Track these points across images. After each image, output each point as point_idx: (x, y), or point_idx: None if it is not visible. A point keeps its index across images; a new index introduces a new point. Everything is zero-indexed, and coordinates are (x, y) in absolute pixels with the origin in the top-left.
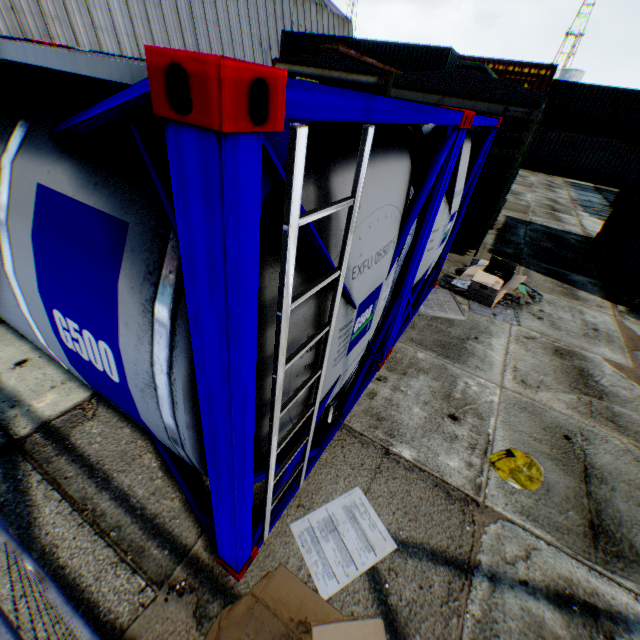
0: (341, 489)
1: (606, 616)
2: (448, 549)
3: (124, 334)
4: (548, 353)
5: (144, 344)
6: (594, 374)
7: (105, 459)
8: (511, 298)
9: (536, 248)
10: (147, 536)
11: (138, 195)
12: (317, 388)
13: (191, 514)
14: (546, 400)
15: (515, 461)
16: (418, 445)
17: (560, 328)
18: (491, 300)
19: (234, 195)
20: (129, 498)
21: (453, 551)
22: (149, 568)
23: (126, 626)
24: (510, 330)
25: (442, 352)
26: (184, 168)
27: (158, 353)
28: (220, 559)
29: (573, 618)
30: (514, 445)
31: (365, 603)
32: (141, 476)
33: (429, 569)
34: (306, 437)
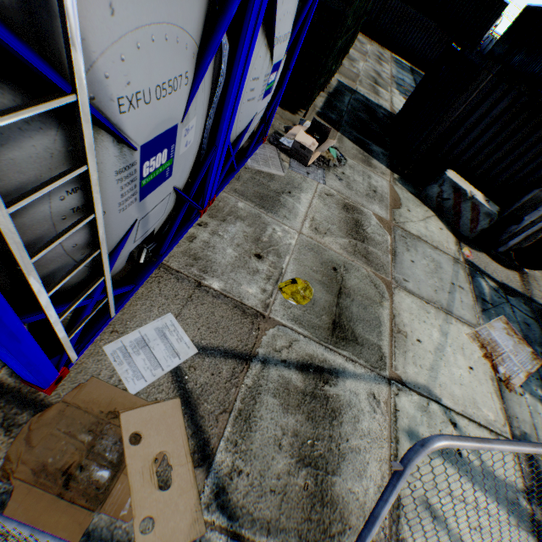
0: (155, 316)
1: (328, 372)
2: (237, 348)
3: None
4: (339, 208)
5: None
6: (365, 224)
7: None
8: (324, 160)
9: (354, 117)
10: None
11: None
12: (97, 232)
13: None
14: (329, 243)
15: (297, 286)
16: (226, 278)
17: (353, 188)
18: (307, 160)
19: None
20: None
21: (240, 349)
22: None
23: None
24: (317, 187)
25: (260, 203)
26: None
27: None
28: (26, 382)
29: (309, 376)
30: (299, 275)
31: (167, 392)
32: None
33: (221, 363)
34: (102, 277)
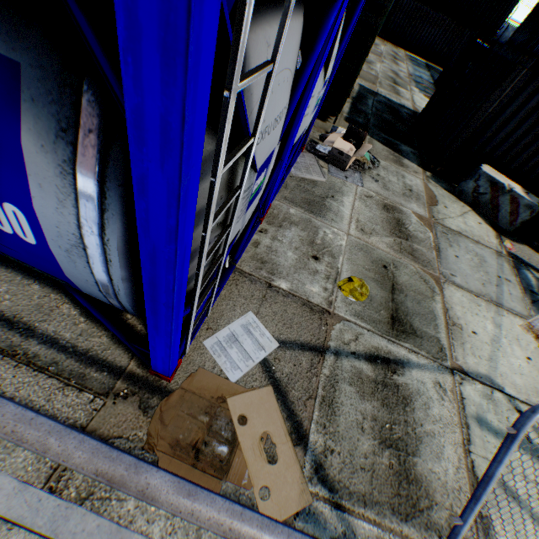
0: (238, 314)
1: (394, 363)
2: (311, 342)
3: (39, 196)
4: (380, 208)
5: (67, 207)
6: (406, 223)
7: (21, 313)
8: (359, 163)
9: (380, 119)
10: (85, 366)
11: (25, 26)
12: (226, 242)
13: (120, 346)
14: (375, 242)
15: (354, 284)
16: (291, 279)
17: (389, 189)
18: (345, 165)
19: (196, 57)
20: (58, 341)
21: (314, 343)
22: (94, 387)
23: (86, 425)
24: (356, 190)
25: (308, 208)
26: (136, 14)
27: (86, 216)
28: (153, 372)
29: (377, 367)
30: (354, 274)
31: (260, 380)
32: (64, 323)
33: (300, 355)
34: (215, 280)
